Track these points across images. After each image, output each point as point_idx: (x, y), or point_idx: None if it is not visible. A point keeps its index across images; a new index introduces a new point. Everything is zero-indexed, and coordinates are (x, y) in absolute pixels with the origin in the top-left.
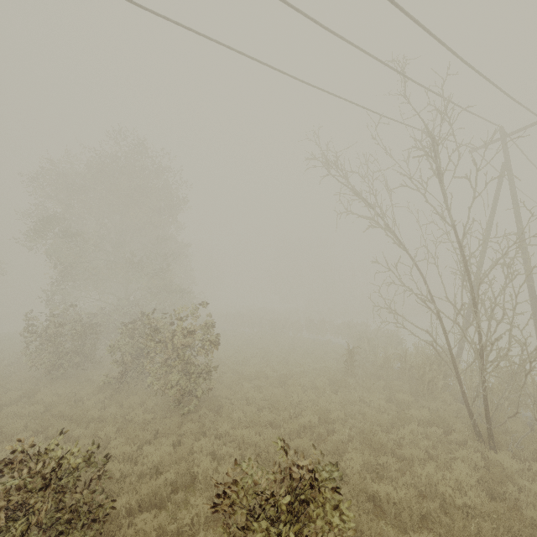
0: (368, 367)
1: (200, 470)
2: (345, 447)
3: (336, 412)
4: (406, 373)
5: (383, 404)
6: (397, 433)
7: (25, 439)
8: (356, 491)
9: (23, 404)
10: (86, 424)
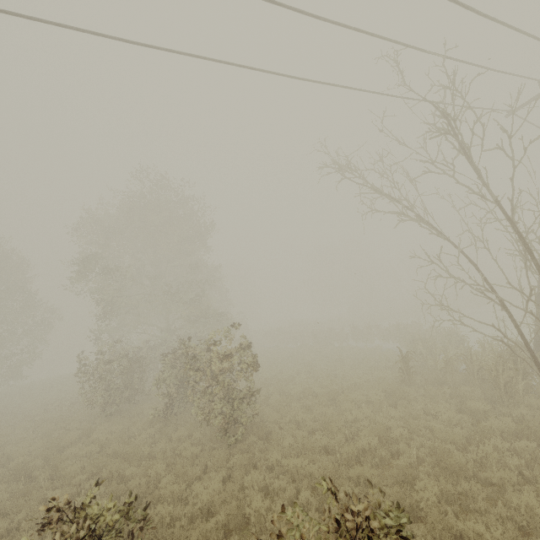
0: (428, 372)
1: (252, 510)
2: (415, 472)
3: (398, 430)
4: (475, 376)
5: (453, 416)
6: (476, 451)
7: (82, 481)
8: (436, 531)
9: (81, 445)
10: (137, 462)
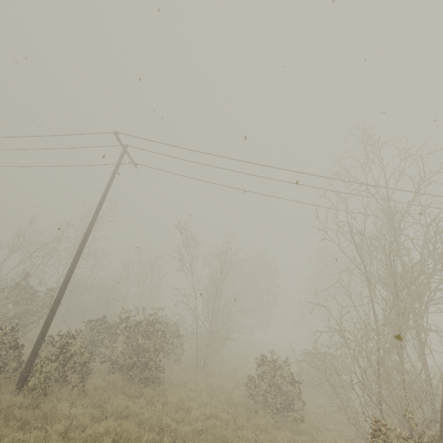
0: None
1: None
2: None
3: None
4: None
5: None
6: None
7: None
8: None
9: None
10: None
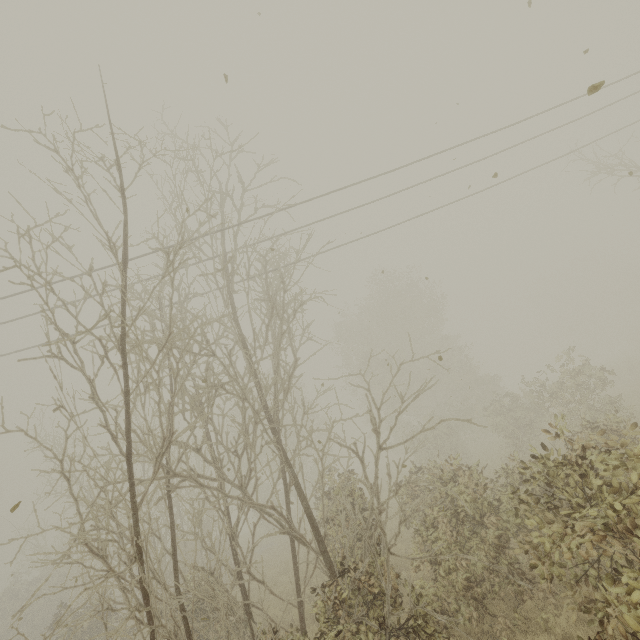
0: None
1: None
2: None
3: None
4: None
5: None
6: None
7: None
8: None
9: None
10: None
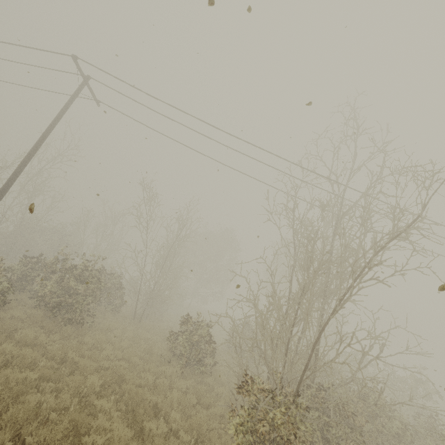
0: None
1: None
2: None
3: None
4: None
5: None
6: None
7: None
8: None
9: None
10: None
